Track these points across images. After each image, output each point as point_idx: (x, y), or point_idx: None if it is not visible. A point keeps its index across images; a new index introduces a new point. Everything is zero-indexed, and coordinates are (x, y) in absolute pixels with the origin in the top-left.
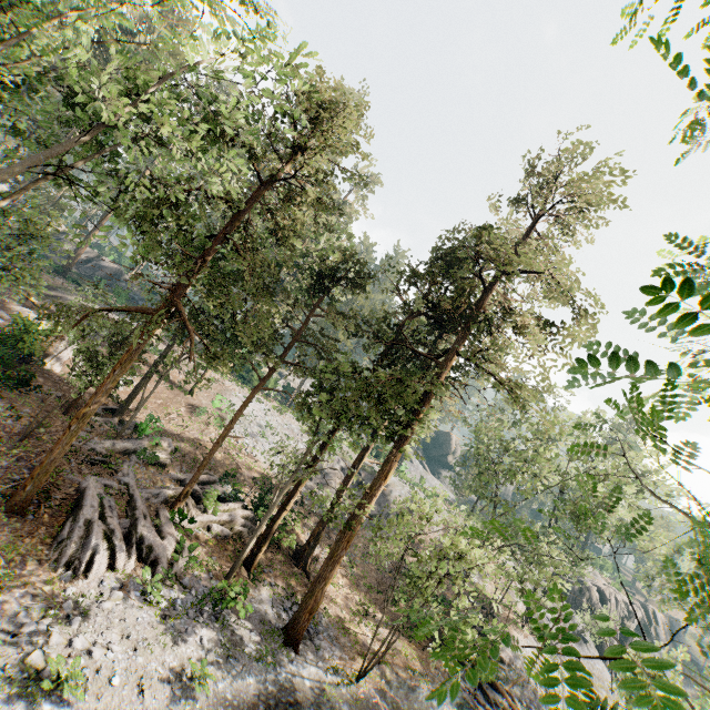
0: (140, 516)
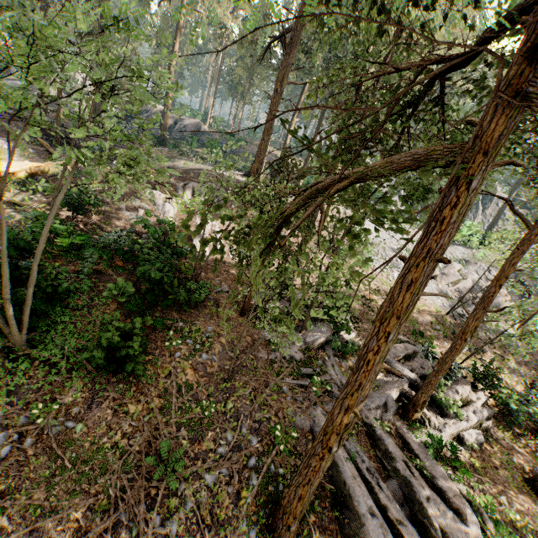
0: (407, 475)
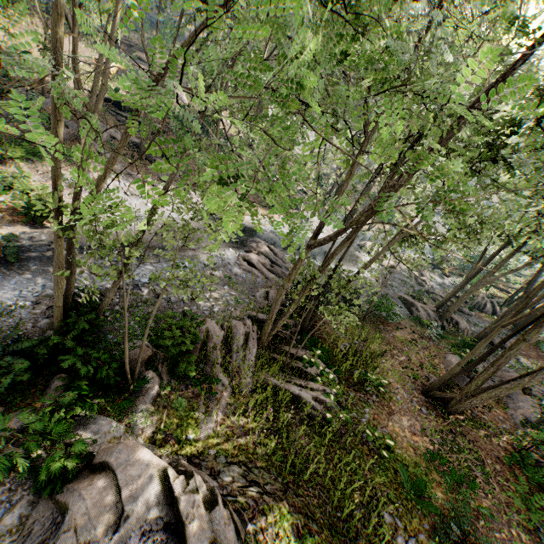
0: None
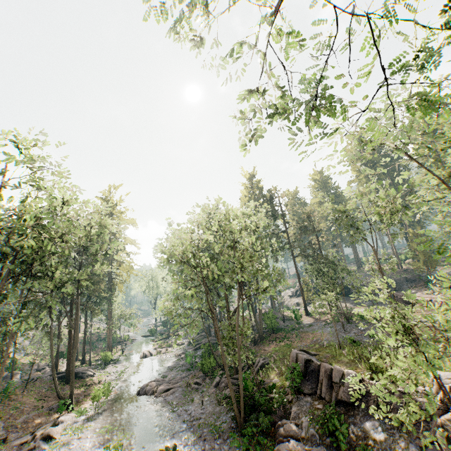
0: None
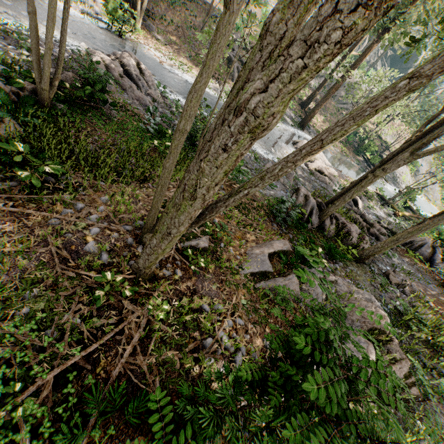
0: None
